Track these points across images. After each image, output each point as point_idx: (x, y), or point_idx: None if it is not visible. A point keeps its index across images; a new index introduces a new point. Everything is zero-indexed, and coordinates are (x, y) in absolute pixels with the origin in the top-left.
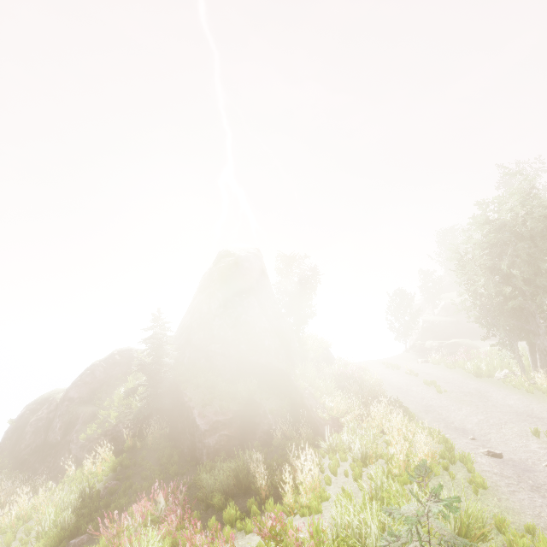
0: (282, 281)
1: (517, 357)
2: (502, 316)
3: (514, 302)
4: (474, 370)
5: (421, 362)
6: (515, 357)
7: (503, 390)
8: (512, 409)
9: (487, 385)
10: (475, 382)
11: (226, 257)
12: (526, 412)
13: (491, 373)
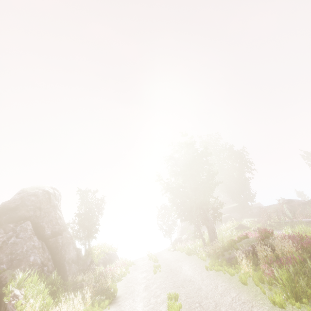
0: (81, 208)
1: (201, 237)
2: (189, 212)
3: (190, 202)
4: (186, 250)
5: (172, 251)
6: (200, 237)
7: (194, 262)
8: (185, 277)
9: (189, 260)
10: (185, 259)
11: (17, 194)
12: (191, 277)
13: (195, 251)
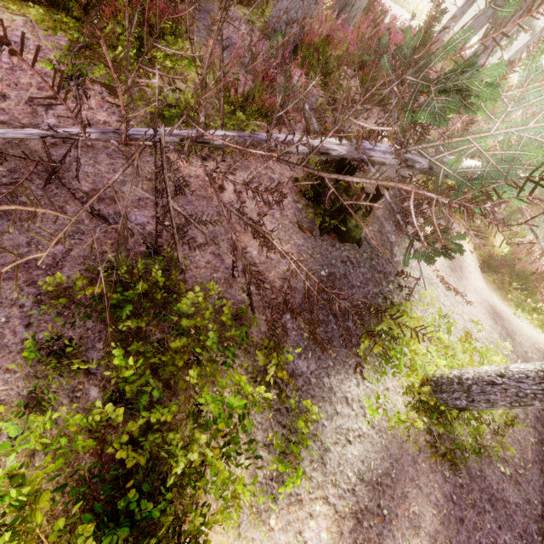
0: None
1: None
2: None
3: None
4: None
5: None
6: None
7: None
8: None
9: None
10: None
11: None
12: None
13: None
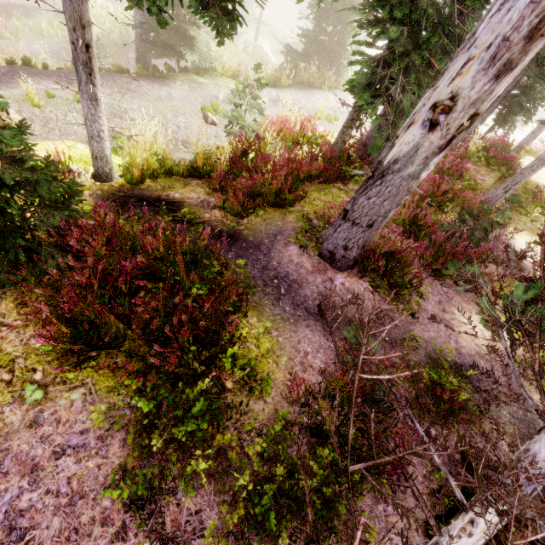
0: None
1: None
2: None
3: None
4: None
5: None
6: None
7: None
8: None
9: None
10: None
11: None
12: None
13: None
